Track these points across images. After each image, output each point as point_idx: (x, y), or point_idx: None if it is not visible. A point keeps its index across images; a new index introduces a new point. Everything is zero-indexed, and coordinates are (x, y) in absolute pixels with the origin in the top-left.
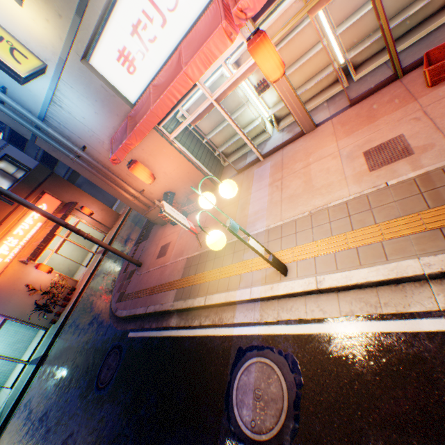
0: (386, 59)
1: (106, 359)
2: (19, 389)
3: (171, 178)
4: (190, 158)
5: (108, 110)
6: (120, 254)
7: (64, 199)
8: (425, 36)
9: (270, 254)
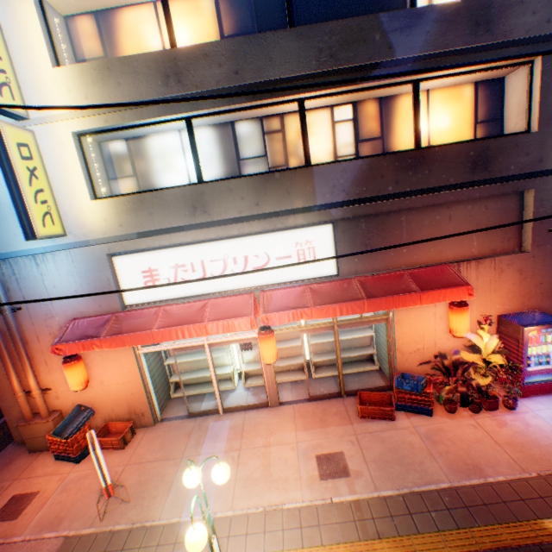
0: (335, 373)
1: None
2: None
3: (105, 389)
4: (147, 378)
5: (94, 296)
6: None
7: None
8: (358, 372)
9: None
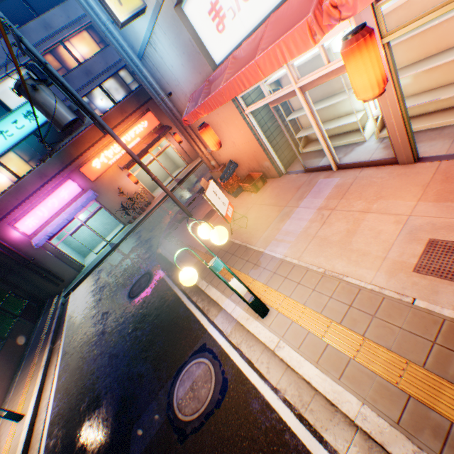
0: None
1: (141, 277)
2: (99, 258)
3: (238, 150)
4: (260, 138)
5: (193, 66)
6: (176, 201)
7: (162, 121)
8: None
9: (253, 295)
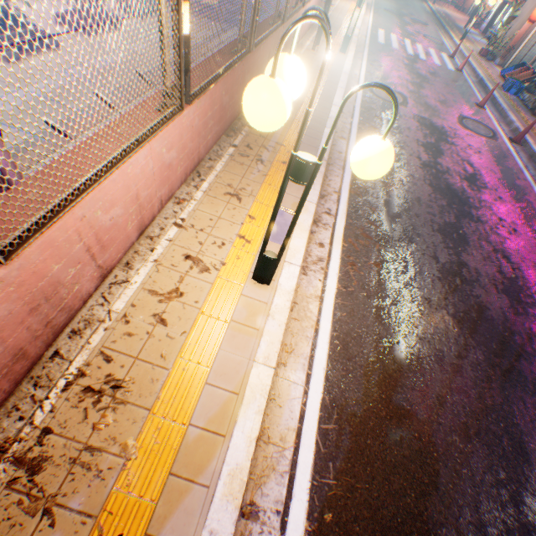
0: None
1: None
2: None
3: None
4: None
5: None
6: None
7: None
8: None
9: None
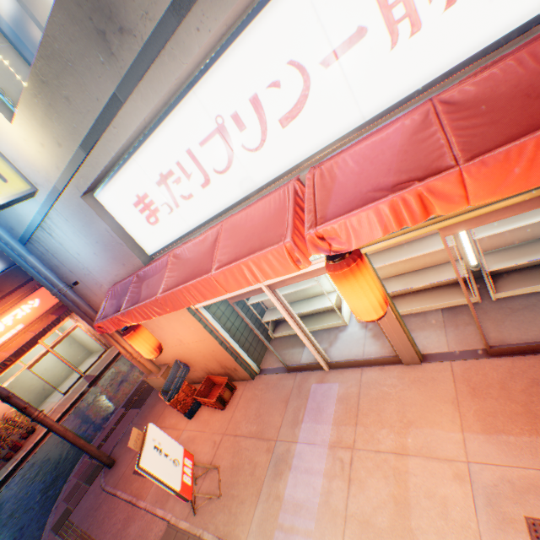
0: None
1: None
2: None
3: (188, 347)
4: (220, 334)
5: (112, 256)
6: (83, 446)
7: None
8: None
9: None
